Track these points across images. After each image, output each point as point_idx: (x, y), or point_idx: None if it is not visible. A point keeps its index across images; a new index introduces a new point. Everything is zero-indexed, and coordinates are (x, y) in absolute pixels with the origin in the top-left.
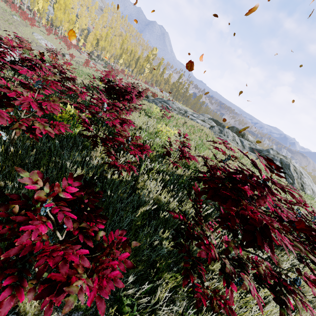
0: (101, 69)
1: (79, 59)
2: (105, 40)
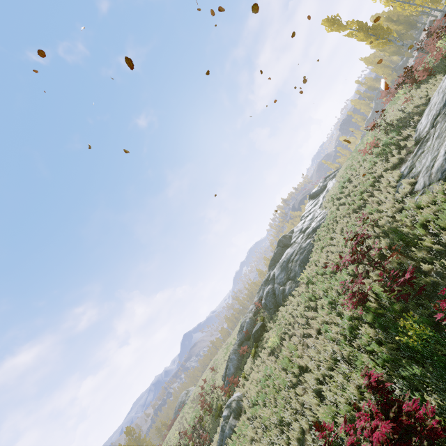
0: None
1: None
2: None
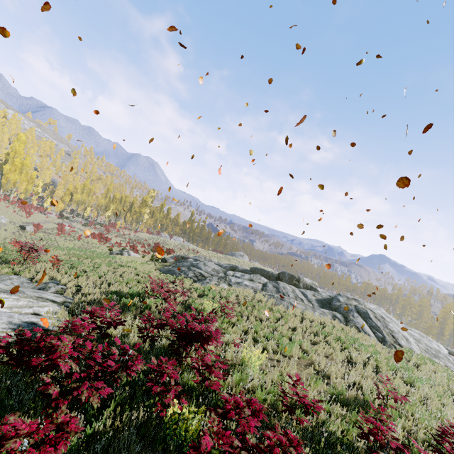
0: (81, 229)
1: (46, 225)
2: (82, 192)
